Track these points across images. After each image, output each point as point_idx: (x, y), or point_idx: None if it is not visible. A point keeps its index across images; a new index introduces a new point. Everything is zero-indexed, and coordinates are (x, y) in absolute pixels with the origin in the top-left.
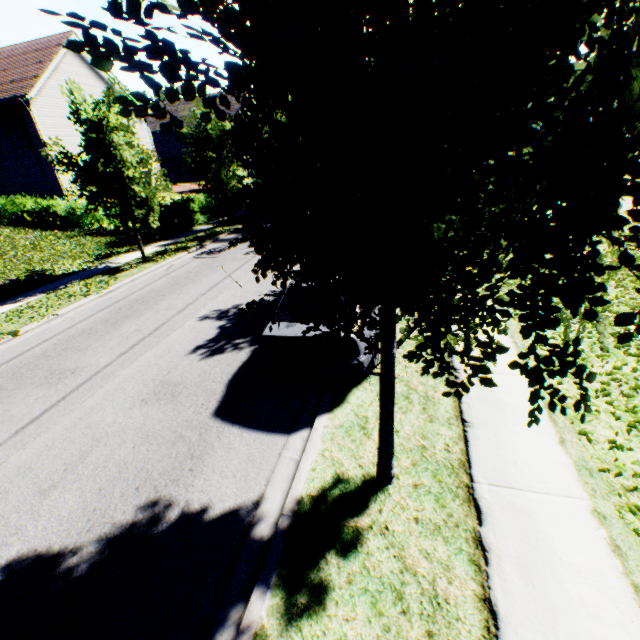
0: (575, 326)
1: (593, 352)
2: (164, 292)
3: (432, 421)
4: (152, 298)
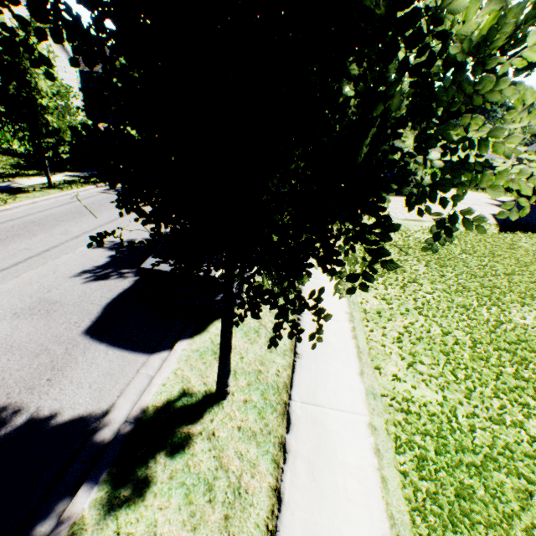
0: (392, 290)
1: (399, 310)
2: (63, 218)
3: (272, 351)
4: (49, 222)
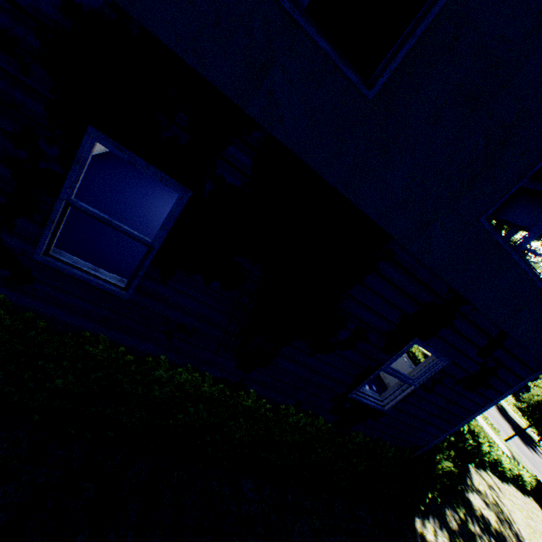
0: None
1: None
2: None
3: None
4: None
